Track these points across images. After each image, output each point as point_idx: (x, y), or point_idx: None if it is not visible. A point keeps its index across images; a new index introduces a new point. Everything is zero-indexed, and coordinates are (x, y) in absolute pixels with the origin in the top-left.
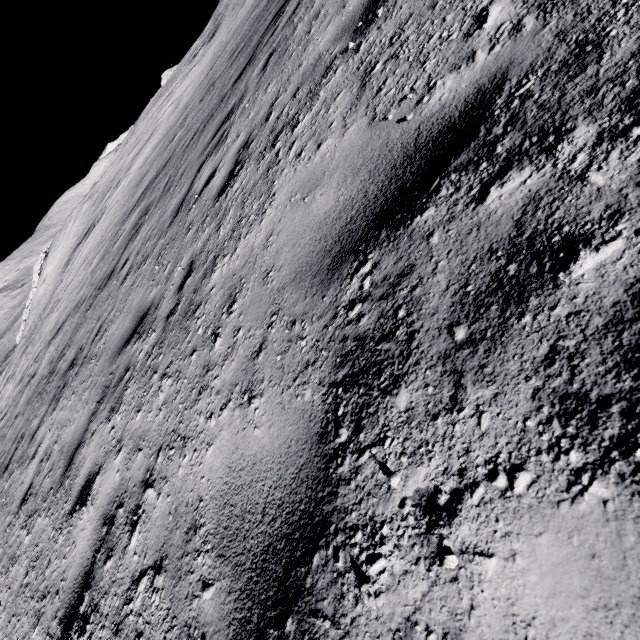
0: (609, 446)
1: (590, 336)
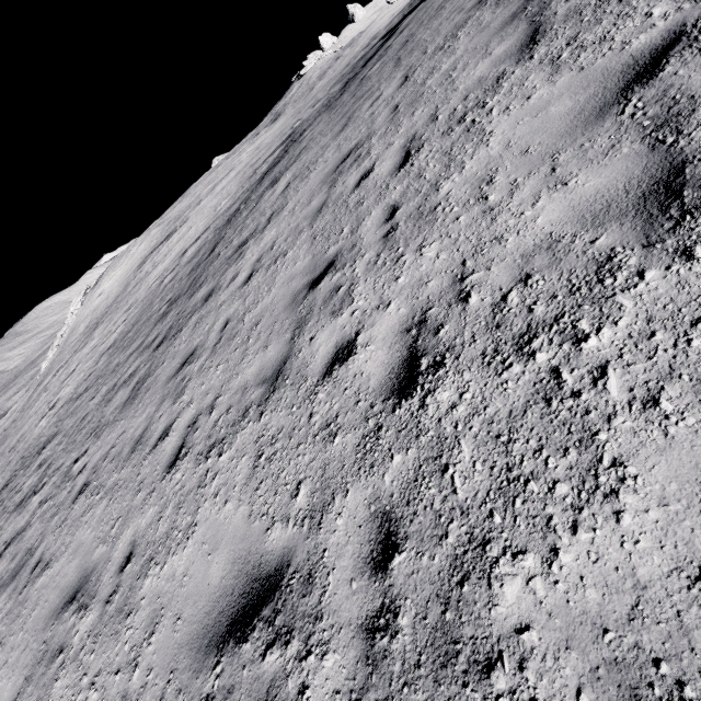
0: None
1: None
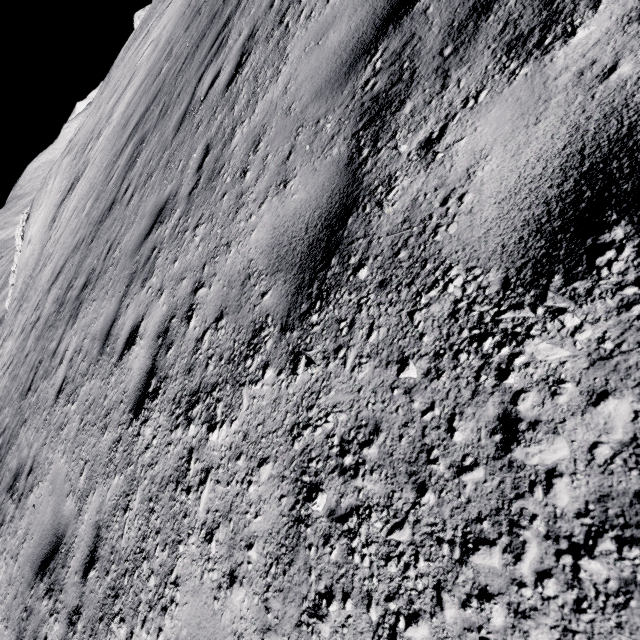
0: (531, 49)
1: (527, 5)
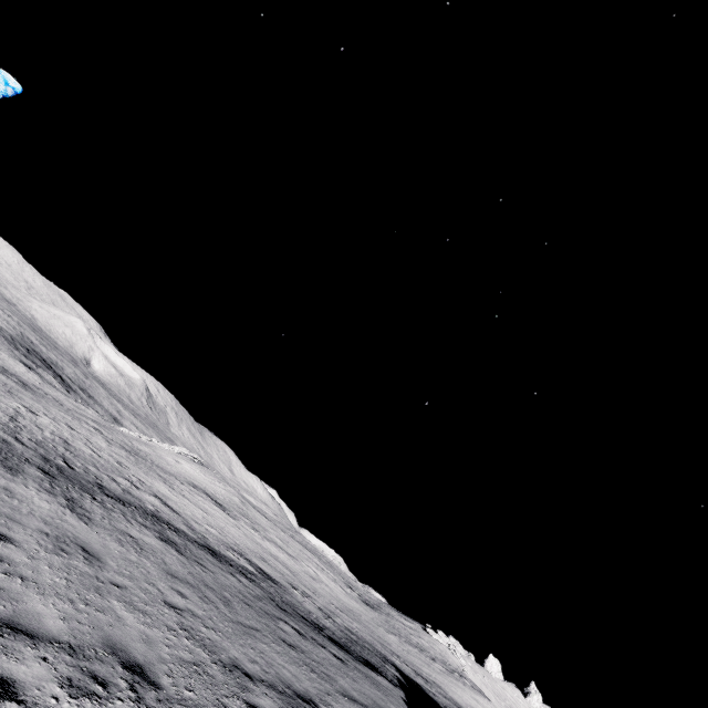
0: None
1: None
